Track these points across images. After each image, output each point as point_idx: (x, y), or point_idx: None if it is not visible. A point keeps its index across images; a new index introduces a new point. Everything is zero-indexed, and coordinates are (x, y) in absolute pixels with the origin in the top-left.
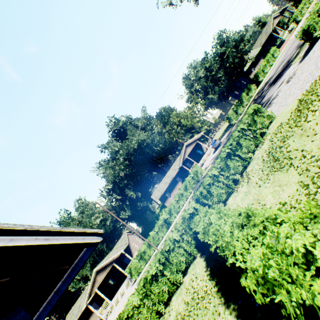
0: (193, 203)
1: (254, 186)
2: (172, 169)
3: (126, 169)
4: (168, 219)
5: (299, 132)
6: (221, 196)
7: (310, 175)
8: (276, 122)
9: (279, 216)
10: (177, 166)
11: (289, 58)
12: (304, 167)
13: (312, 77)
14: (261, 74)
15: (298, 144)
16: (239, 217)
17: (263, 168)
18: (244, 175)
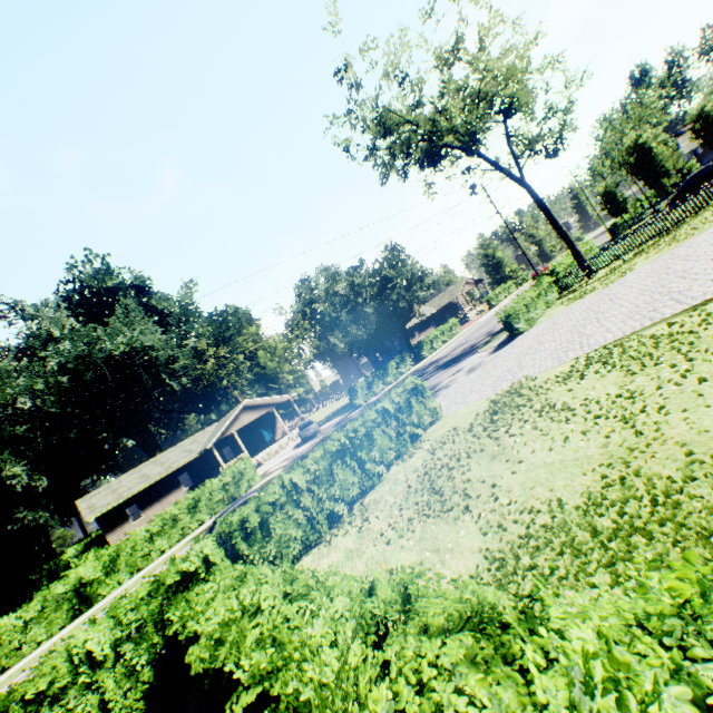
0: (211, 543)
1: (375, 540)
2: (184, 447)
3: (51, 395)
4: (93, 585)
5: (492, 450)
6: (289, 545)
7: (507, 538)
8: (445, 424)
9: (499, 613)
10: (199, 445)
11: (474, 342)
12: (495, 519)
13: (513, 376)
14: (428, 347)
15: (485, 472)
16: (371, 598)
17: (403, 504)
18: (357, 510)
